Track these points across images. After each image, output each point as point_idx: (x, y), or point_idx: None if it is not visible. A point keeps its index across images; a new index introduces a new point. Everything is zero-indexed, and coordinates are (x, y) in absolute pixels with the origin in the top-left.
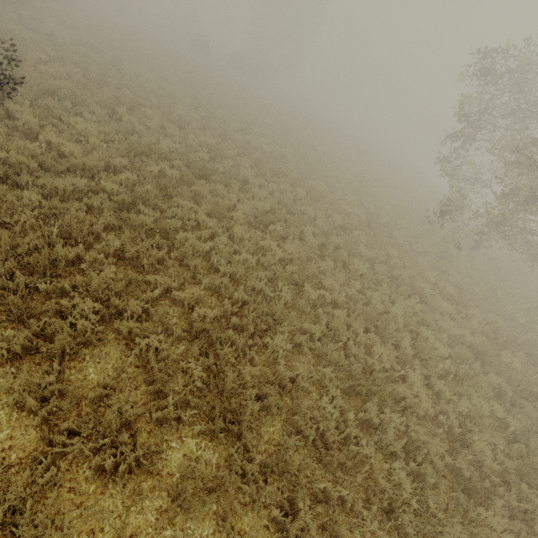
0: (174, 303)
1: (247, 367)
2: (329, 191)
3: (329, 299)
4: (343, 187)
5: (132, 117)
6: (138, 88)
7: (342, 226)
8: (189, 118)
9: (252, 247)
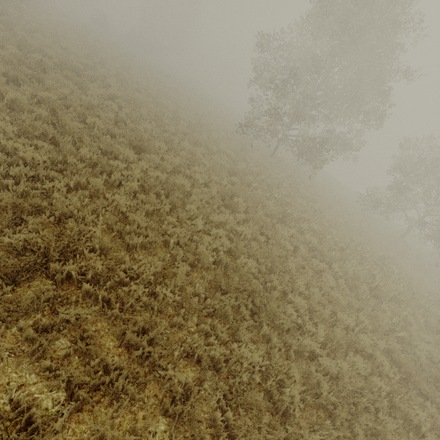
0: (39, 105)
1: (74, 124)
2: (172, 105)
3: (142, 131)
4: (186, 108)
5: (25, 33)
6: (35, 25)
7: (174, 119)
8: (76, 51)
9: (100, 104)
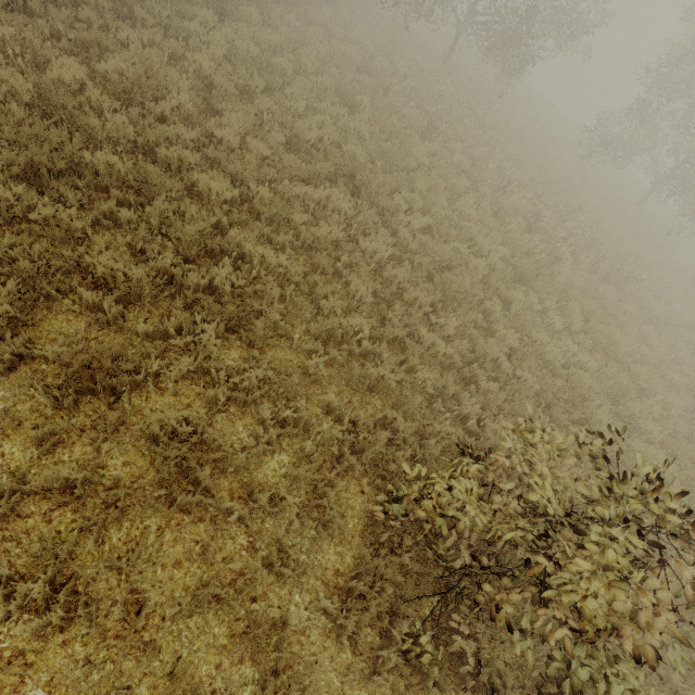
0: None
1: None
2: None
3: None
4: None
5: None
6: None
7: None
8: None
9: None
